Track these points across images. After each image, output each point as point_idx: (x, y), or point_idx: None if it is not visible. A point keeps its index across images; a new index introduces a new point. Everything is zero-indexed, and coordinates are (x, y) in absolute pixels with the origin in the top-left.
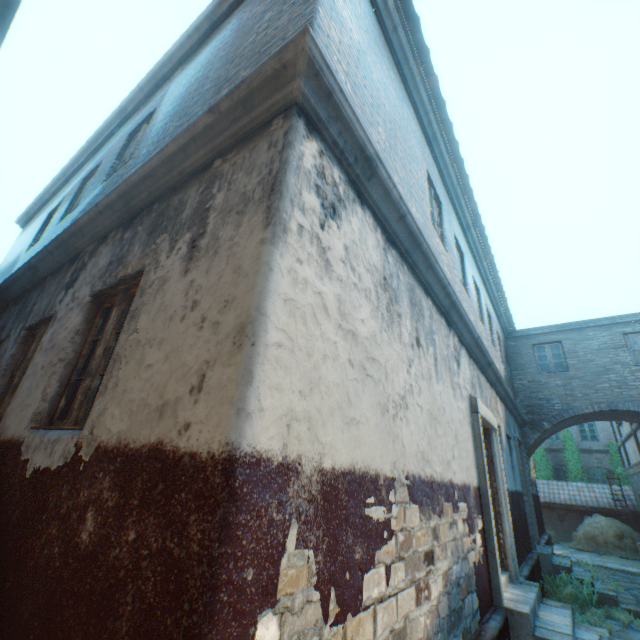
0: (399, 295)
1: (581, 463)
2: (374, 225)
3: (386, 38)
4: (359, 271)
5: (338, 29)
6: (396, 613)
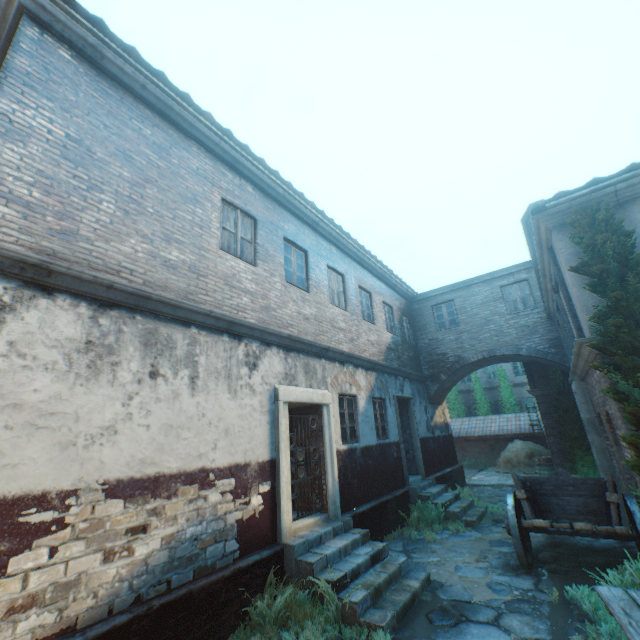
0: (120, 346)
1: (515, 396)
2: (75, 303)
3: (138, 97)
4: (36, 353)
5: (21, 145)
6: (65, 572)
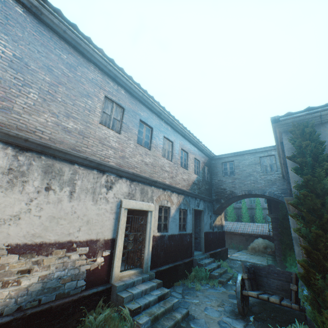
0: (29, 172)
1: (263, 214)
2: (5, 147)
3: (61, 37)
4: None
5: None
6: None
